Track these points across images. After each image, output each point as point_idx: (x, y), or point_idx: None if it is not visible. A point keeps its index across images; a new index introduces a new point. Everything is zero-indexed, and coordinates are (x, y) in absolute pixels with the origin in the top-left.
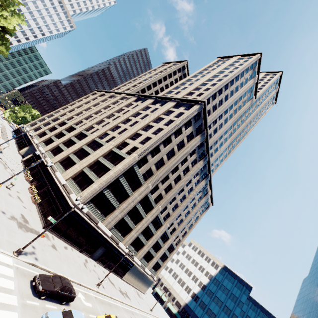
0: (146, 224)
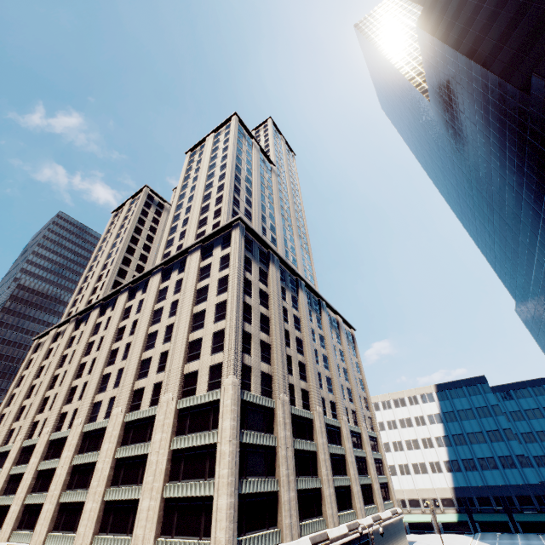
0: (327, 455)
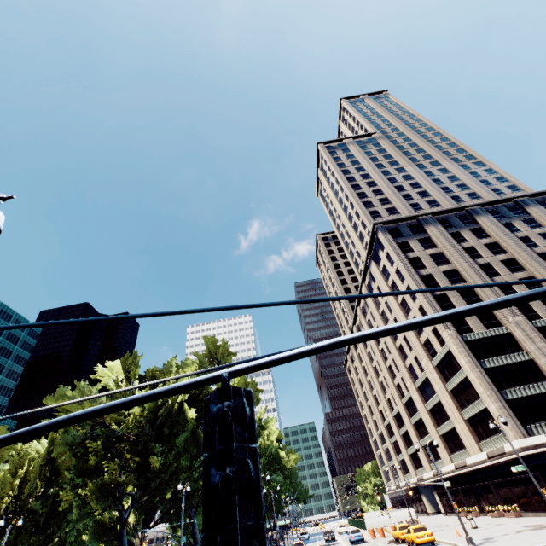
0: None
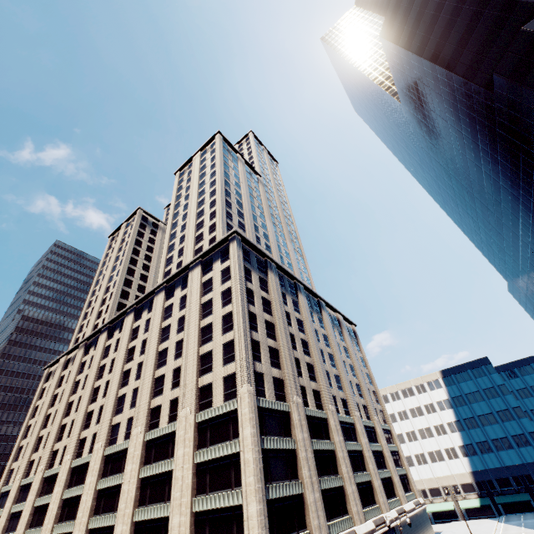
0: (345, 453)
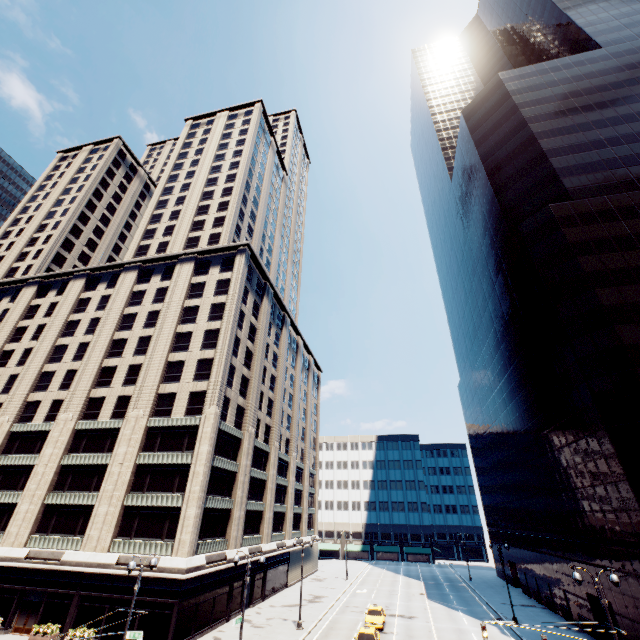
0: (274, 485)
